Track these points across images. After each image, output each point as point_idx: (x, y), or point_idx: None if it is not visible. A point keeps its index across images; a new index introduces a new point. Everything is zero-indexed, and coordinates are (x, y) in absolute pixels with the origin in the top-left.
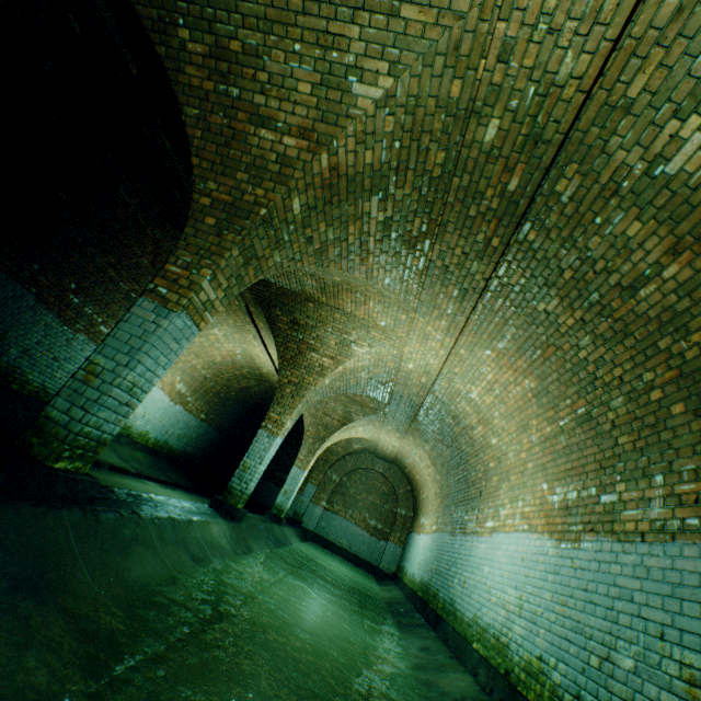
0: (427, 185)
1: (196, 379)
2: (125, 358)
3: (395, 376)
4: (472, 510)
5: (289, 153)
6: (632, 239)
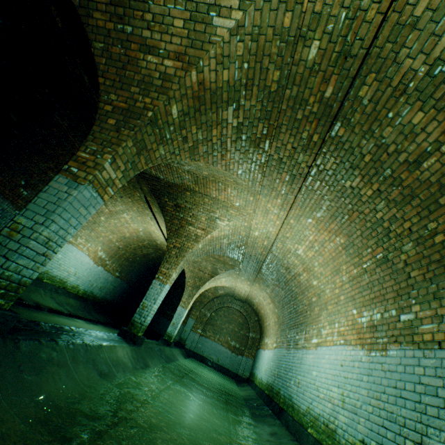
0: (267, 98)
1: (112, 249)
2: (42, 218)
3: (246, 241)
4: (301, 332)
5: (168, 72)
6: (417, 125)
